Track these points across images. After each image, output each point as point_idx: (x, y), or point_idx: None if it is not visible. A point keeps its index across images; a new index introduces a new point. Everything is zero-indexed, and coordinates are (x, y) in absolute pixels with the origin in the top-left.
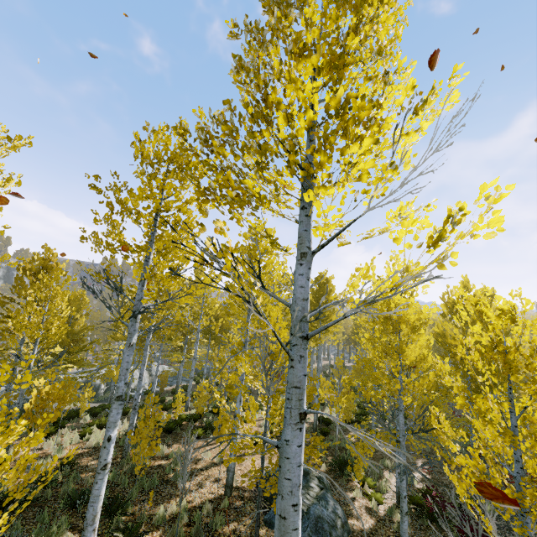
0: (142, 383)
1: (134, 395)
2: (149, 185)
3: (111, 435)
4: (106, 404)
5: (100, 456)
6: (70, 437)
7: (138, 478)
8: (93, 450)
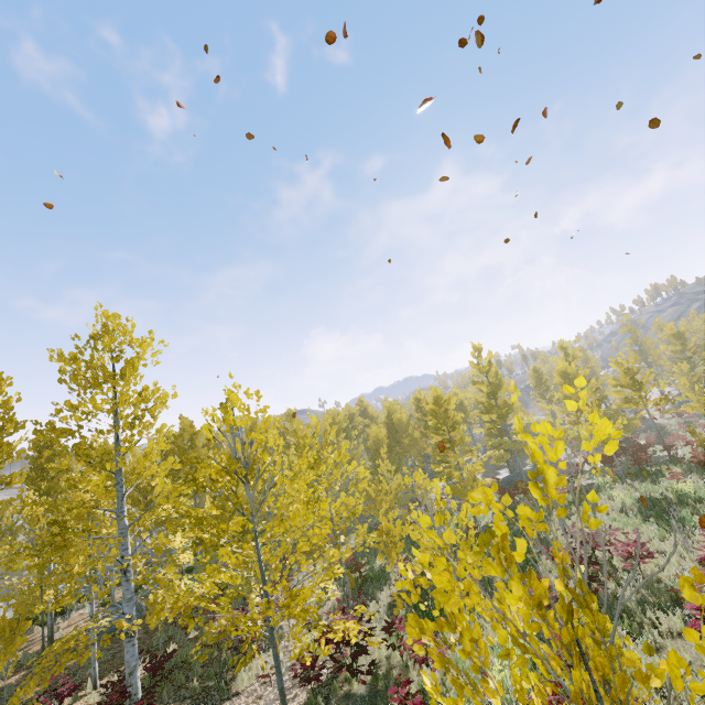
0: None
1: None
2: None
3: None
4: None
5: None
6: None
7: None
8: None
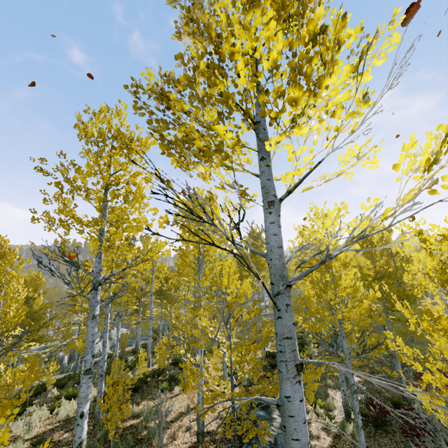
0: (106, 350)
1: (97, 360)
2: (97, 161)
3: (83, 411)
4: (72, 373)
5: (74, 435)
6: (38, 414)
7: (113, 443)
8: (64, 423)
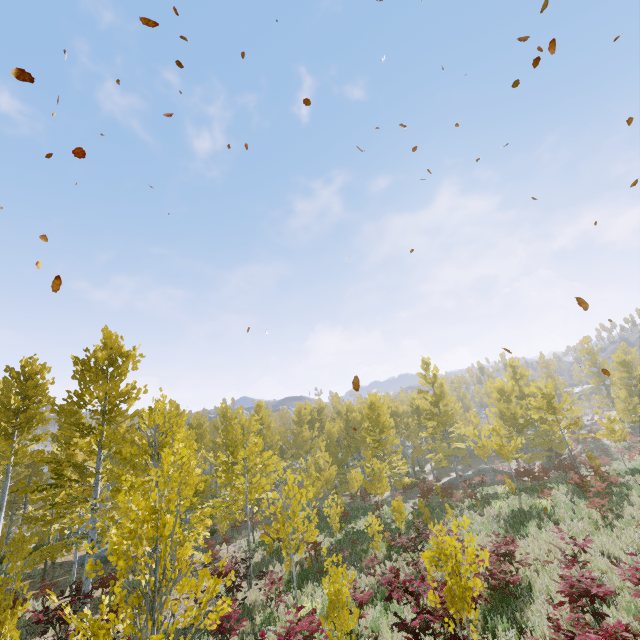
0: None
1: None
2: None
3: None
4: None
5: None
6: None
7: None
8: None
